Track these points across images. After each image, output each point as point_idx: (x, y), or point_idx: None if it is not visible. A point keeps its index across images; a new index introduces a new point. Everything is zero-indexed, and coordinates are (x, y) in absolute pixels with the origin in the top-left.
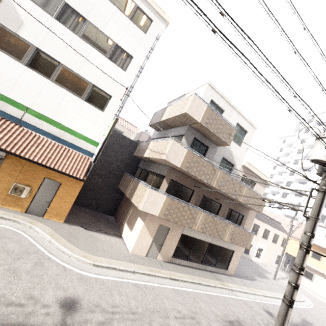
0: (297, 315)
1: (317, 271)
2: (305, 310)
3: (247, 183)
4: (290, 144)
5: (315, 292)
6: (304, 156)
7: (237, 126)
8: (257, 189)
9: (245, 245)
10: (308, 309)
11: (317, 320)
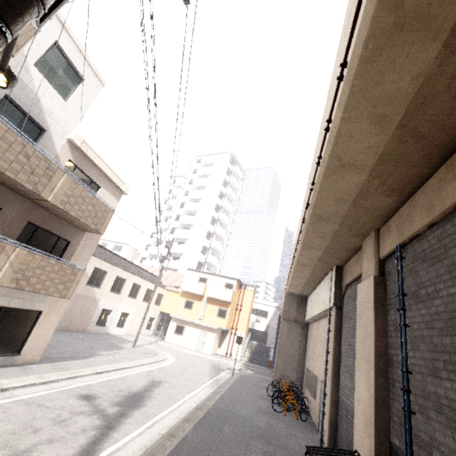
0: (145, 379)
1: (188, 322)
2: (161, 369)
3: (83, 181)
4: (180, 186)
5: (183, 347)
6: (190, 199)
7: (58, 51)
8: (103, 198)
9: (61, 291)
10: (167, 367)
11: (171, 374)
